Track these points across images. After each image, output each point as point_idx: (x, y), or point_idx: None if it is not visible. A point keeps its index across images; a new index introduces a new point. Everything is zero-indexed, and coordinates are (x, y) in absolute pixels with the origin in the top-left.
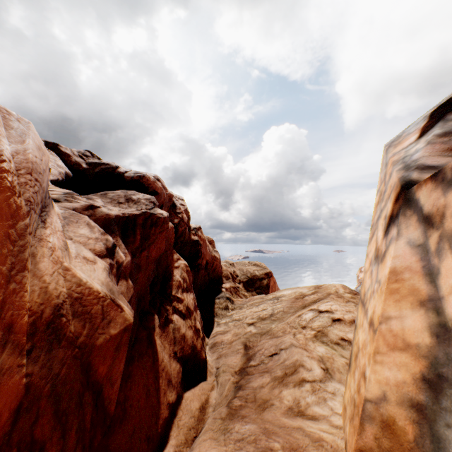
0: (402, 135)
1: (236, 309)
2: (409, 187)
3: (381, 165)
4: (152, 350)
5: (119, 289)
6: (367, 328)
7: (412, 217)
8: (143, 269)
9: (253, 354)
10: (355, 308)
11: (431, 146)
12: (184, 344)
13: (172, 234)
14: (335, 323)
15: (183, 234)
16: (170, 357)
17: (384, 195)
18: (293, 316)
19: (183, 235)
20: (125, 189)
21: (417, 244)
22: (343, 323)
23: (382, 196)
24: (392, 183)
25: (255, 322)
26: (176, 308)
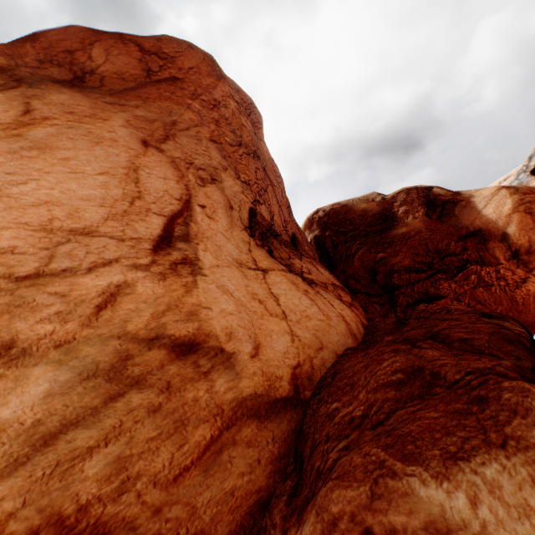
0: (523, 182)
1: None
2: None
3: None
4: None
5: None
6: None
7: None
8: None
9: None
10: None
11: None
12: None
13: None
14: None
15: None
16: None
17: None
18: None
19: None
20: None
21: None
22: None
23: None
24: None
25: None
26: None
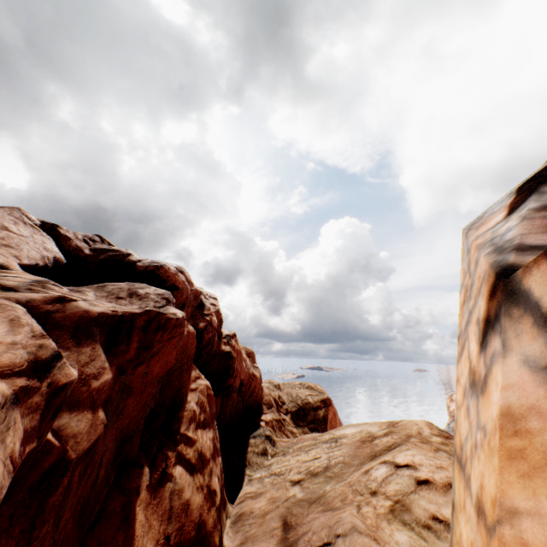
0: (485, 216)
1: (278, 455)
2: (510, 274)
3: (462, 253)
4: (126, 534)
5: (73, 428)
6: (474, 516)
7: (524, 318)
8: (137, 392)
9: (295, 542)
10: (449, 461)
11: (529, 222)
12: (186, 519)
13: (193, 343)
14: (422, 488)
15: (211, 342)
16: (157, 546)
17: (471, 290)
18: (358, 471)
19: (211, 344)
20: (135, 282)
21: (541, 365)
22: (434, 488)
23: (468, 292)
24: (481, 273)
25: (302, 479)
26: (182, 454)
